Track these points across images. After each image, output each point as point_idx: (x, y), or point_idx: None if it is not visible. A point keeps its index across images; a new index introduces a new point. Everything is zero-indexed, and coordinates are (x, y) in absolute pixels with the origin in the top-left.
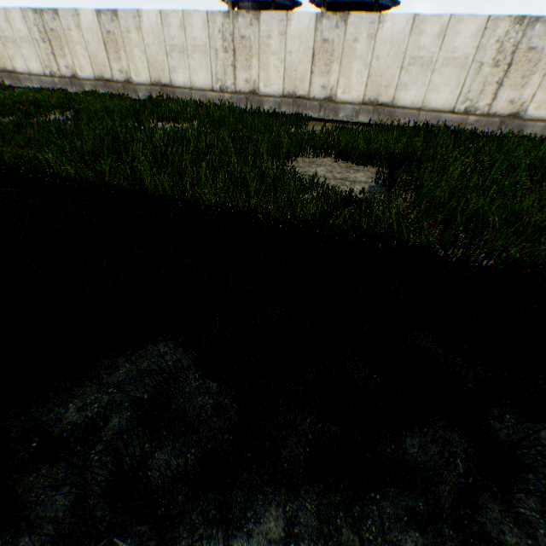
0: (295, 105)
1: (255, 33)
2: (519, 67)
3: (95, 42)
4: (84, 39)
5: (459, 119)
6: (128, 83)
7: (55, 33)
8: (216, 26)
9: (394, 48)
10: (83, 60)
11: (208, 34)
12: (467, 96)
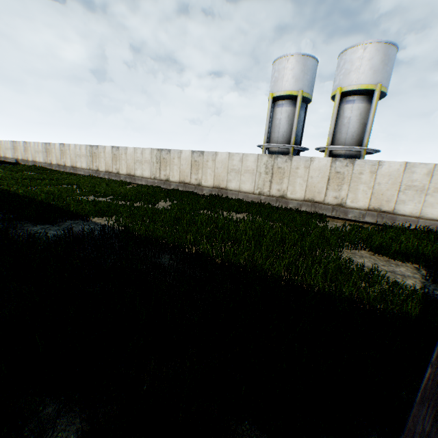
0: (313, 206)
1: (288, 165)
2: None
3: (185, 164)
4: (180, 163)
5: None
6: (198, 185)
7: (165, 159)
8: (262, 161)
9: (391, 179)
10: (175, 172)
11: (257, 164)
12: None
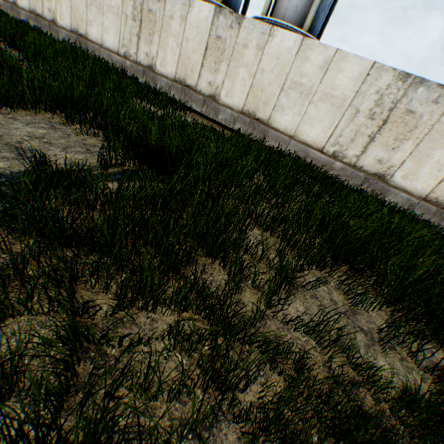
0: (183, 92)
1: (161, 10)
2: (394, 127)
3: None
4: None
5: (326, 160)
6: (54, 23)
7: None
8: None
9: (279, 65)
10: None
11: None
12: (339, 140)
